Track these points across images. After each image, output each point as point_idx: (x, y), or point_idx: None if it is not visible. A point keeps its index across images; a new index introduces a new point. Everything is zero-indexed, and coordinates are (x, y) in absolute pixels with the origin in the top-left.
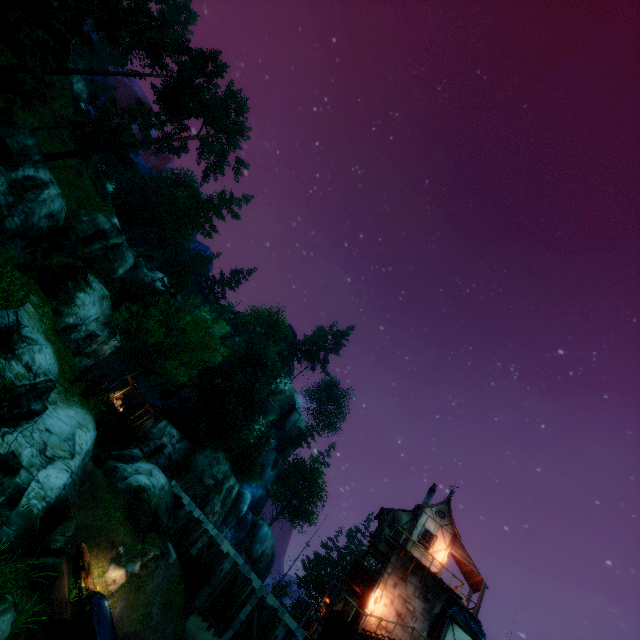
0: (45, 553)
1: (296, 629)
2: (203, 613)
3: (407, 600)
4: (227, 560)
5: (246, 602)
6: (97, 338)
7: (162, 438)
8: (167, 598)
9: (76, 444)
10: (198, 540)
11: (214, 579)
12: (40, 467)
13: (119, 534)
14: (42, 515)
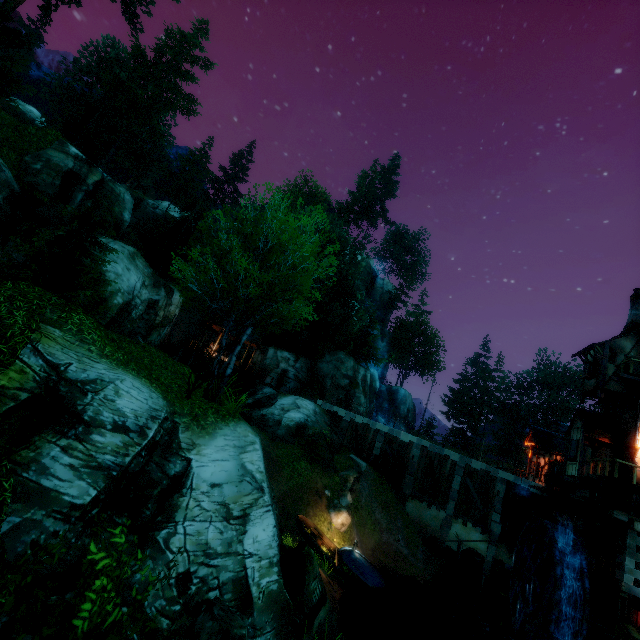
0: (313, 613)
1: (515, 480)
2: (416, 497)
3: None
4: (413, 447)
5: (452, 475)
6: (158, 304)
7: (279, 365)
8: (381, 500)
9: (254, 473)
10: (374, 441)
11: (410, 467)
12: (239, 537)
13: (316, 481)
14: (281, 582)
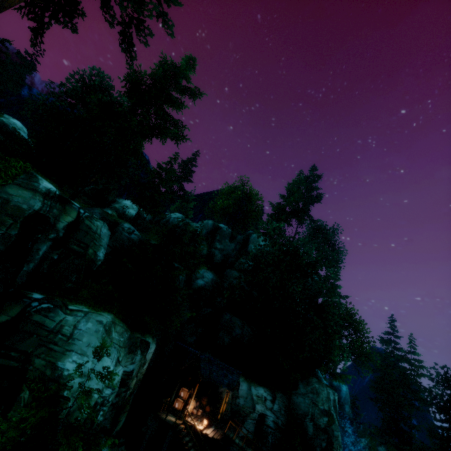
0: None
1: None
2: None
3: None
4: None
5: None
6: (131, 375)
7: (255, 408)
8: None
9: None
10: None
11: None
12: None
13: None
14: None
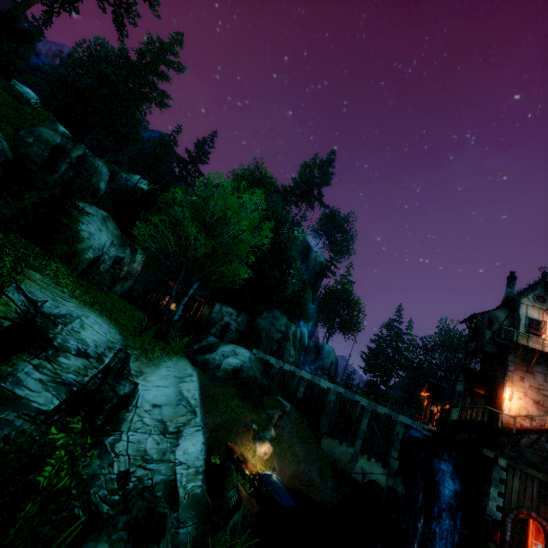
0: (229, 515)
1: (412, 423)
2: (331, 435)
3: (540, 388)
4: (330, 393)
5: (361, 417)
6: (123, 261)
7: (223, 319)
8: (300, 436)
9: (189, 399)
10: (299, 386)
11: (327, 409)
12: (172, 448)
13: (246, 416)
14: (204, 487)
